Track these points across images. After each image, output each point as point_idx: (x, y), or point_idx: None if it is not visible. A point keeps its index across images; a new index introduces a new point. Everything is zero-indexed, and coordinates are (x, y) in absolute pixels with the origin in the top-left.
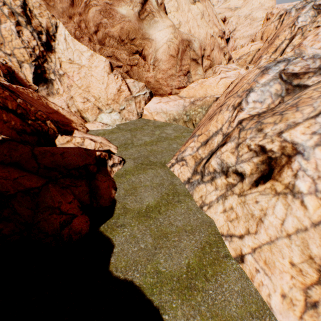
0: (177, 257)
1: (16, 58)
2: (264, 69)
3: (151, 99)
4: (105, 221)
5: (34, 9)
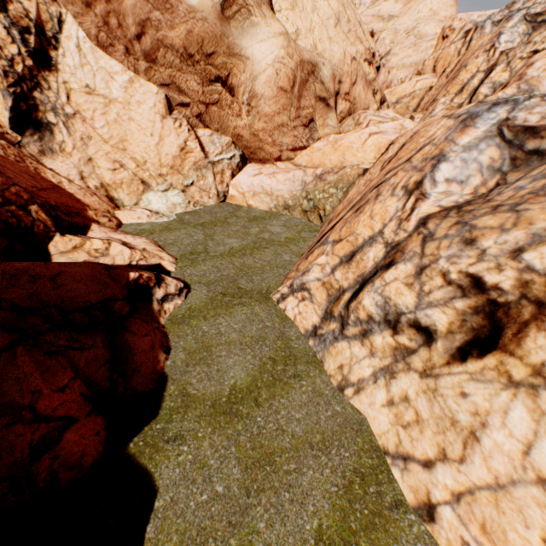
0: (295, 513)
1: None
2: (467, 117)
3: (244, 167)
4: (140, 429)
5: None
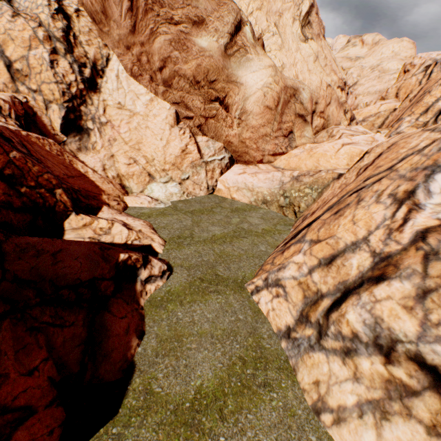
0: None
1: (43, 96)
2: None
3: (231, 166)
4: (95, 432)
5: (81, 35)
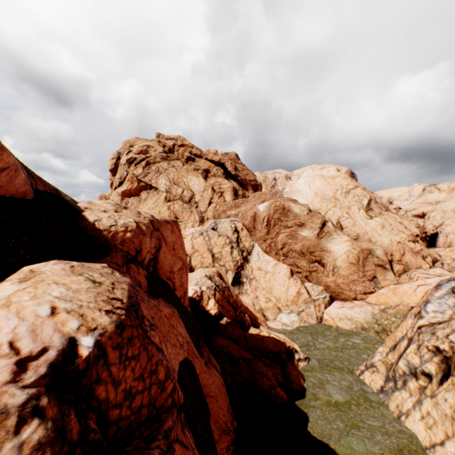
0: (370, 445)
1: (225, 267)
2: (437, 285)
3: (332, 302)
4: (299, 400)
5: (242, 238)
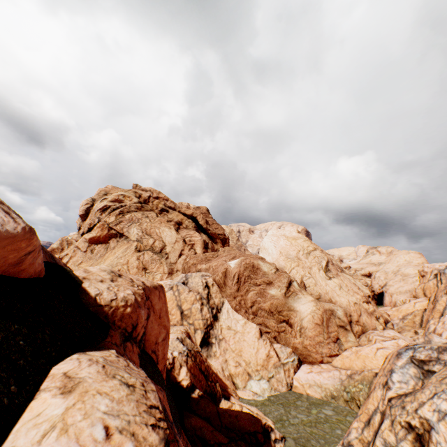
0: None
1: (194, 326)
2: (397, 353)
3: (300, 366)
4: None
5: (213, 294)
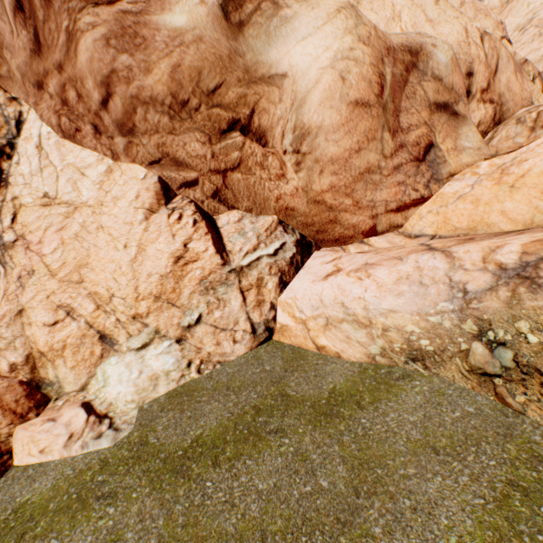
0: None
1: None
2: None
3: (305, 259)
4: None
5: None
